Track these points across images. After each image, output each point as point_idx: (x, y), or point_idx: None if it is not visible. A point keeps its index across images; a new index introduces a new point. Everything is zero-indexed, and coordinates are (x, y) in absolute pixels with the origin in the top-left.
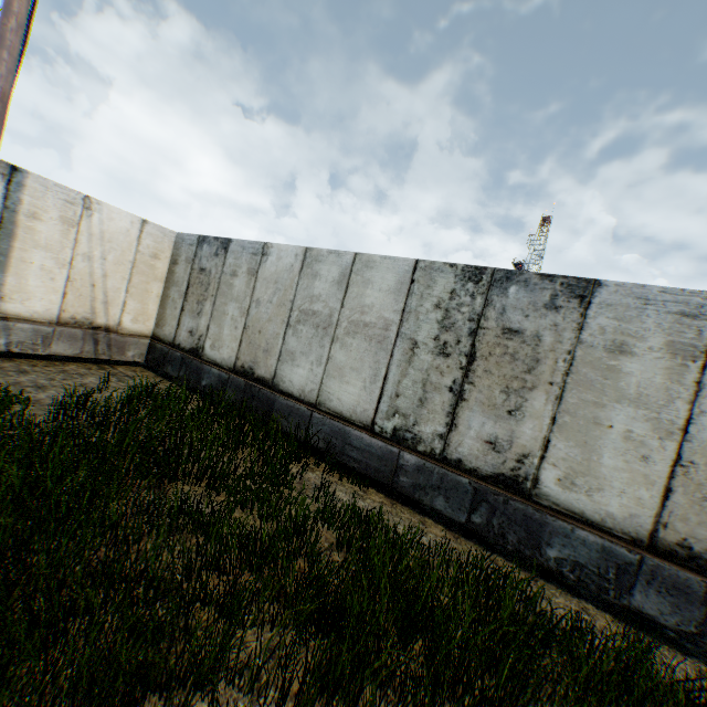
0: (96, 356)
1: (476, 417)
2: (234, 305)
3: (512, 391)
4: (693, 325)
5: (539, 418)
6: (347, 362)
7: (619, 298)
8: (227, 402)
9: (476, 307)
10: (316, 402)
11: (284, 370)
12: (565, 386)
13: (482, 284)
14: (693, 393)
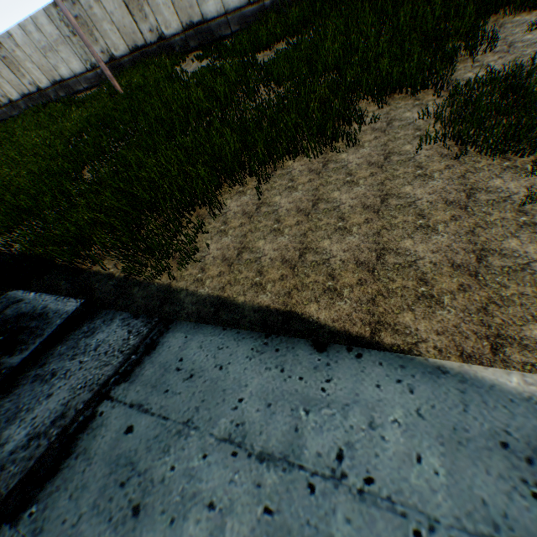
0: None
1: None
2: None
3: None
4: None
5: None
6: None
7: None
8: None
9: None
10: None
11: None
12: None
13: None
14: None
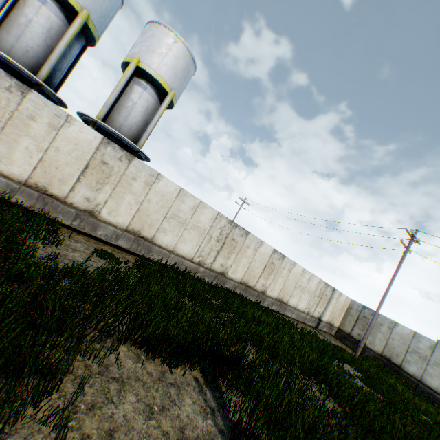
0: (328, 331)
1: None
2: (380, 334)
3: None
4: None
5: None
6: (432, 372)
7: None
8: (388, 368)
9: None
10: (419, 379)
11: (404, 364)
12: None
13: None
14: None
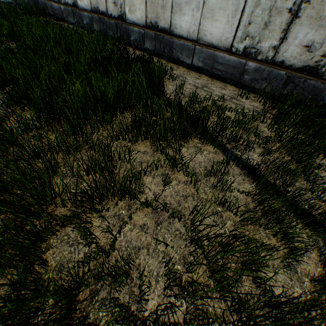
0: None
1: None
2: None
3: None
4: None
5: None
6: None
7: None
8: (24, 5)
9: None
10: None
11: None
12: None
13: None
14: None
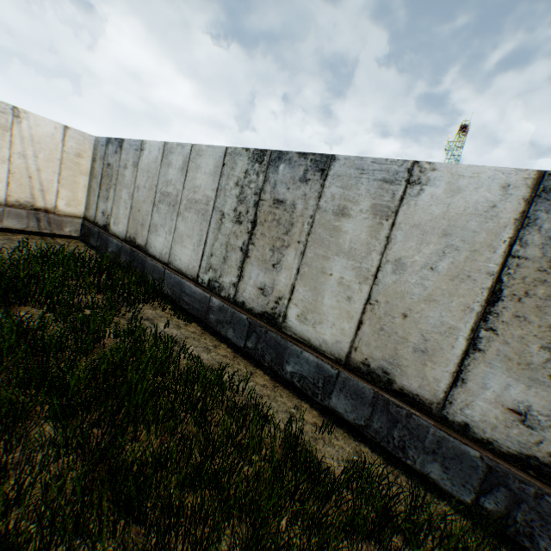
0: (40, 230)
1: (254, 269)
2: (126, 191)
3: (276, 249)
4: (390, 189)
5: (290, 269)
6: (185, 231)
7: (346, 170)
8: (108, 261)
9: (259, 183)
10: (168, 262)
11: (151, 239)
12: (307, 243)
13: (263, 164)
14: (384, 246)
